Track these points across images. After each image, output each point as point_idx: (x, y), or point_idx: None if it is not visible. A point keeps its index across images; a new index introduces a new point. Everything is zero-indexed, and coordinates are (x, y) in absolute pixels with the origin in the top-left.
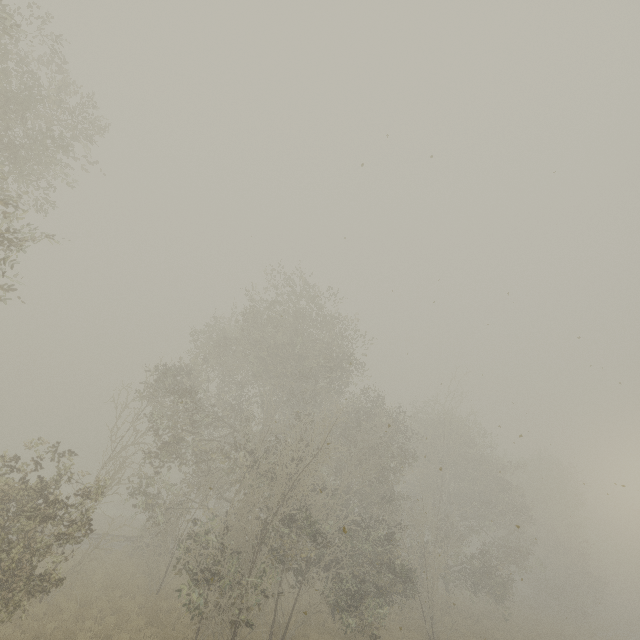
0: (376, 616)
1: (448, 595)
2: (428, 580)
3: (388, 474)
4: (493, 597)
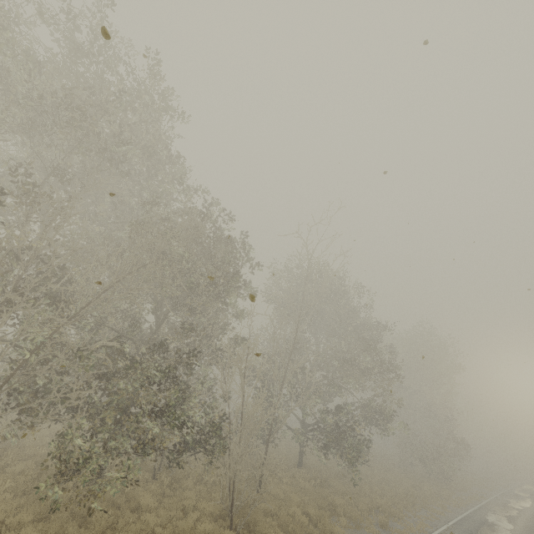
0: (173, 479)
1: (301, 454)
2: (274, 438)
3: (222, 313)
4: (346, 458)
